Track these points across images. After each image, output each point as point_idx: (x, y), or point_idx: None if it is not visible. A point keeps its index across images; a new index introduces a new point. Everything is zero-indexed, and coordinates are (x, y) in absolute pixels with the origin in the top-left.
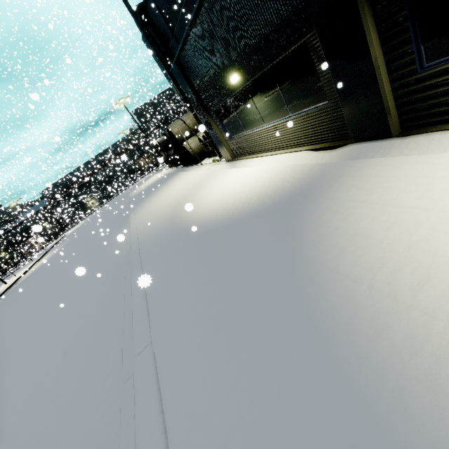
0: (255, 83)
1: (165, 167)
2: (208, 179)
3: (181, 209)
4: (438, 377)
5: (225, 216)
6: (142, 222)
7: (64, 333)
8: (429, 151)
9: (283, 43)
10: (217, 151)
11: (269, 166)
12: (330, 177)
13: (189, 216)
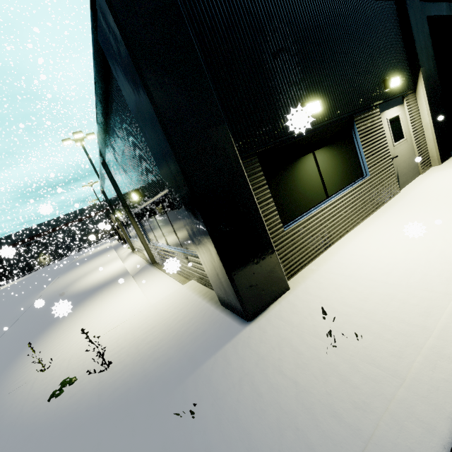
0: None
1: None
2: (108, 263)
3: (74, 282)
4: (41, 340)
5: (77, 291)
6: (52, 288)
7: None
8: (143, 275)
9: None
10: None
11: (123, 265)
12: (116, 279)
13: (70, 288)
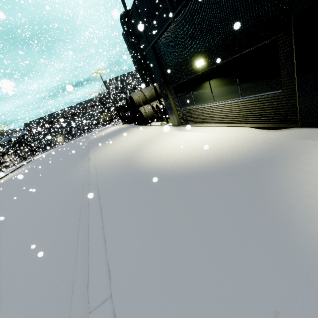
0: (215, 69)
1: (120, 123)
2: (158, 136)
3: (136, 155)
4: None
5: (182, 168)
6: (100, 160)
7: (14, 249)
8: None
9: (253, 38)
10: (165, 117)
11: (217, 134)
12: (291, 151)
13: (144, 162)
